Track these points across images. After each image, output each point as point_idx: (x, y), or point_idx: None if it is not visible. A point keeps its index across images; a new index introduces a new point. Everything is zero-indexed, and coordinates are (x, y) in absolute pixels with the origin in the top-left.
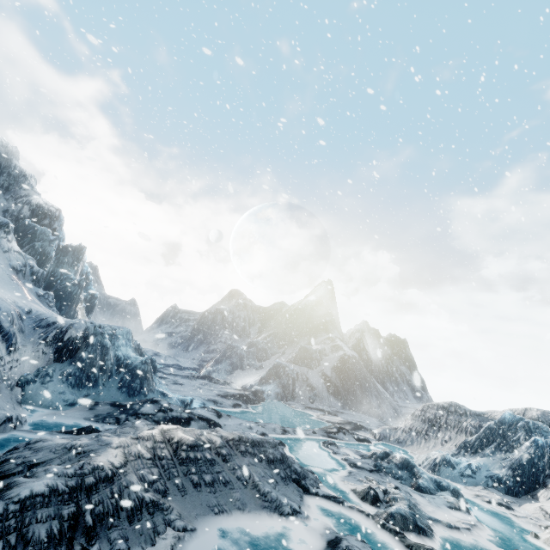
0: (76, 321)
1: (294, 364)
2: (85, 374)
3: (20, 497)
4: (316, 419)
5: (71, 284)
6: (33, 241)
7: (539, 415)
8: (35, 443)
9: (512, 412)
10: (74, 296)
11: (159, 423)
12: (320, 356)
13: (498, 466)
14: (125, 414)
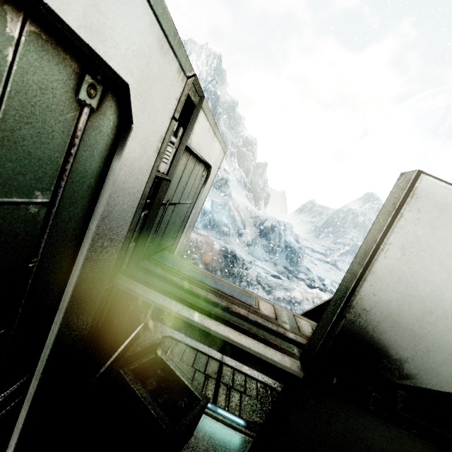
0: (268, 217)
1: None
2: (271, 247)
3: (276, 296)
4: None
5: (260, 189)
6: (244, 162)
7: None
8: (266, 277)
9: None
10: (260, 196)
11: (307, 285)
12: None
13: None
14: (291, 275)
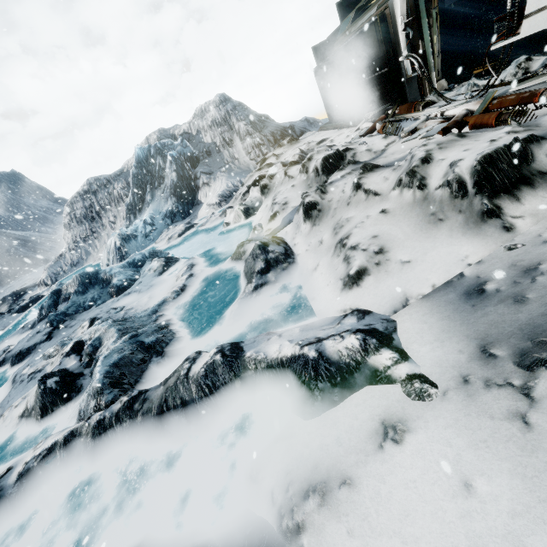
0: None
1: None
2: None
3: None
4: None
5: None
6: None
7: (159, 135)
8: None
9: (140, 145)
10: None
11: None
12: None
13: (164, 202)
14: None
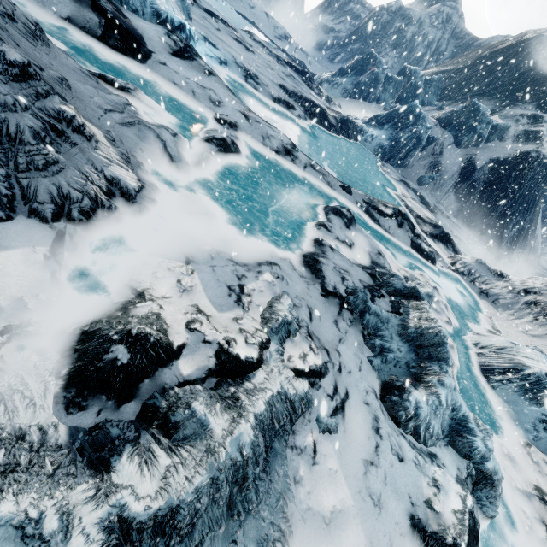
0: None
1: (438, 125)
2: None
3: None
4: (393, 195)
5: None
6: None
7: None
8: None
9: None
10: None
11: None
12: (491, 135)
13: None
14: None
